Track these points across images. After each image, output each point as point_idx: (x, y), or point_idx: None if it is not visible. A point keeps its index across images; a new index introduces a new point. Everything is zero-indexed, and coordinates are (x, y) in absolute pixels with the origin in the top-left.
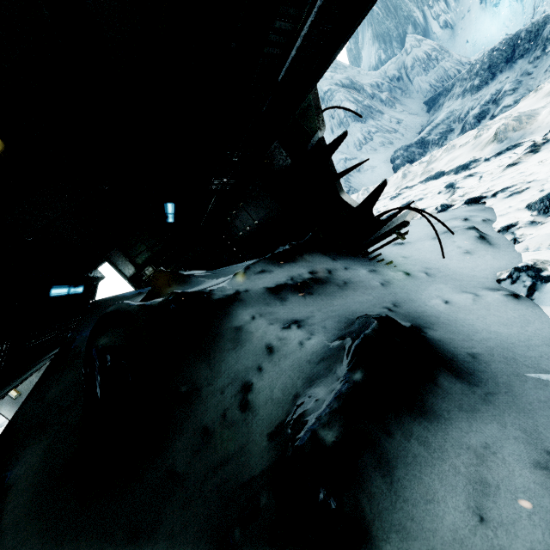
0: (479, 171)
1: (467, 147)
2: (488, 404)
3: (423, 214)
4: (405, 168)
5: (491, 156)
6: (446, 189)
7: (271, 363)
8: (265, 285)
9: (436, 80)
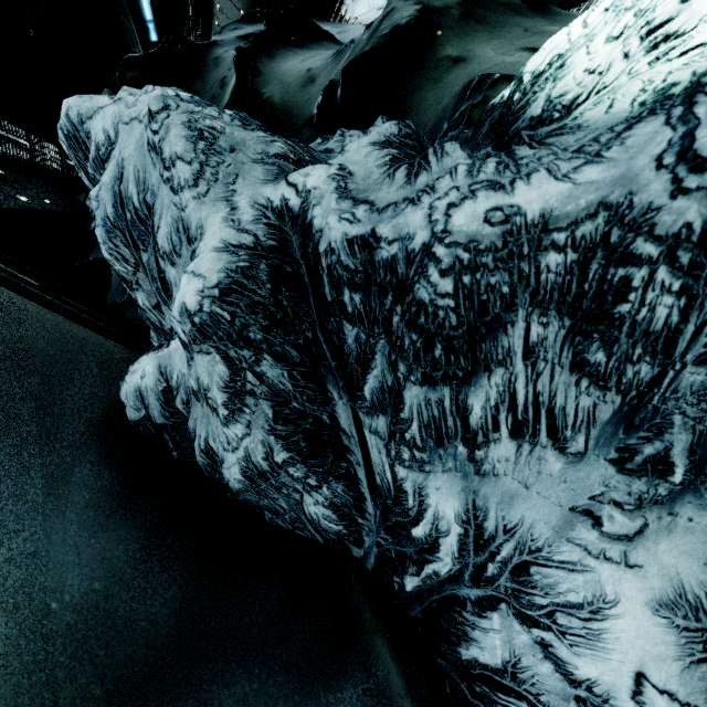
0: None
1: None
2: None
3: None
4: None
5: None
6: None
7: None
8: (237, 35)
9: None
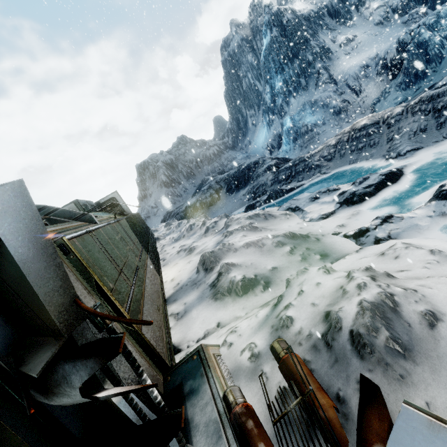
0: None
1: None
2: None
3: None
4: None
5: None
6: None
7: None
8: None
9: (211, 170)
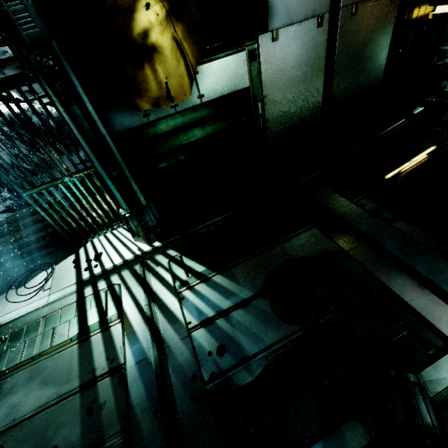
0: None
1: None
2: None
3: None
4: None
5: None
6: None
7: None
8: None
9: None
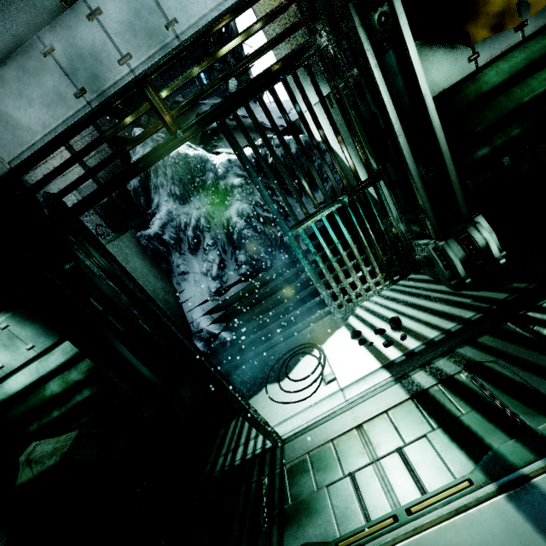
0: None
1: None
2: None
3: None
4: None
5: None
6: None
7: None
8: (213, 103)
9: None
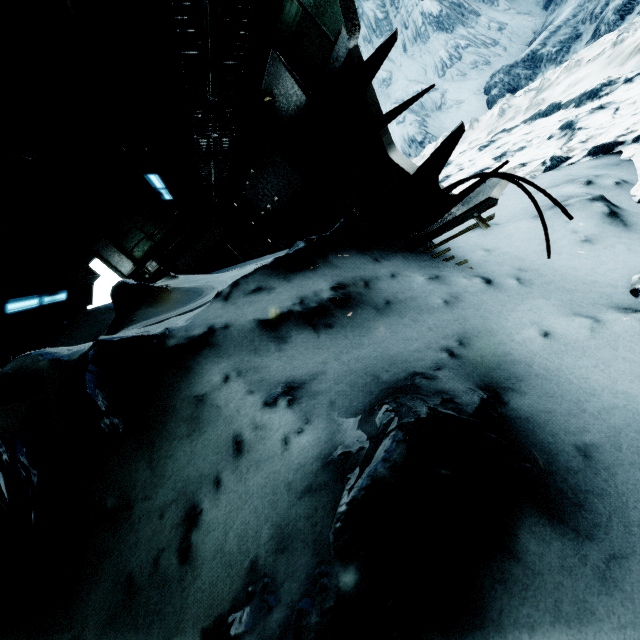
0: (614, 100)
1: (599, 61)
2: (611, 591)
3: (522, 185)
4: (504, 100)
5: (635, 75)
6: (561, 131)
7: (236, 474)
8: (257, 316)
9: None
